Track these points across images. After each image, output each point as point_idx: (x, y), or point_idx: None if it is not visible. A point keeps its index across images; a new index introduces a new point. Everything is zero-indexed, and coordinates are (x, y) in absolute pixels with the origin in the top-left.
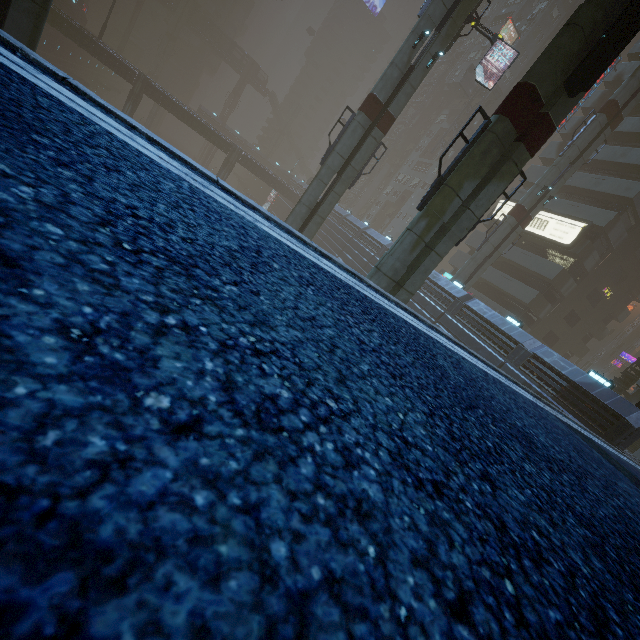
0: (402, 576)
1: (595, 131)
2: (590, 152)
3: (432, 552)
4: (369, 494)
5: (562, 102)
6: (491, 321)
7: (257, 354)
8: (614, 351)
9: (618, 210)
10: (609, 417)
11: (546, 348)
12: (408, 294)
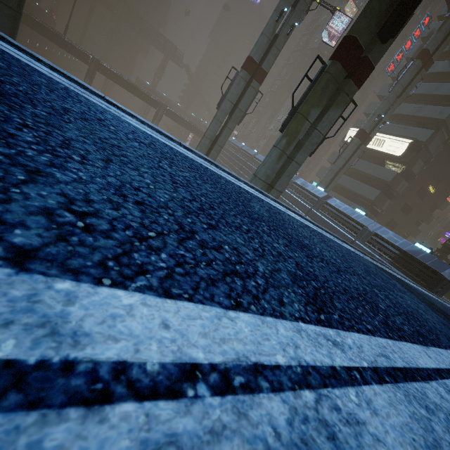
0: (38, 190)
1: (413, 72)
2: (411, 88)
3: (87, 201)
4: (56, 175)
5: (377, 48)
6: (344, 212)
7: (25, 126)
8: (440, 232)
9: (435, 129)
10: (429, 273)
11: (383, 228)
12: (278, 192)
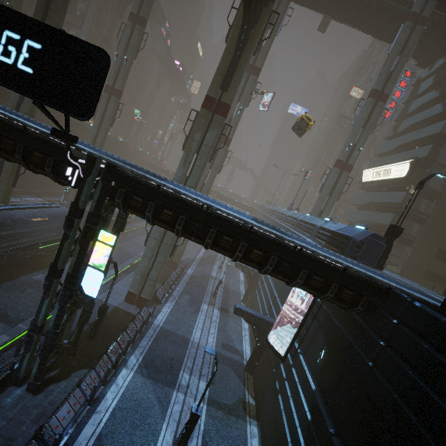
0: None
1: (369, 107)
2: (375, 118)
3: None
4: None
5: (225, 95)
6: (308, 221)
7: None
8: None
9: (439, 144)
10: (344, 240)
11: (329, 221)
12: (191, 188)
